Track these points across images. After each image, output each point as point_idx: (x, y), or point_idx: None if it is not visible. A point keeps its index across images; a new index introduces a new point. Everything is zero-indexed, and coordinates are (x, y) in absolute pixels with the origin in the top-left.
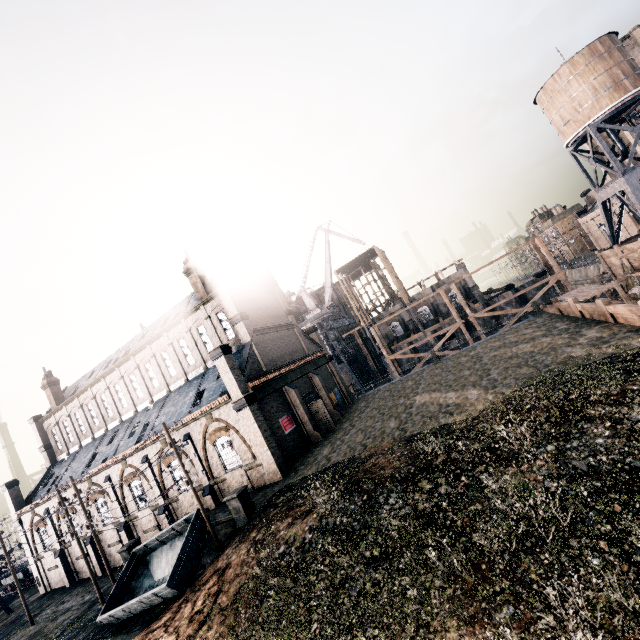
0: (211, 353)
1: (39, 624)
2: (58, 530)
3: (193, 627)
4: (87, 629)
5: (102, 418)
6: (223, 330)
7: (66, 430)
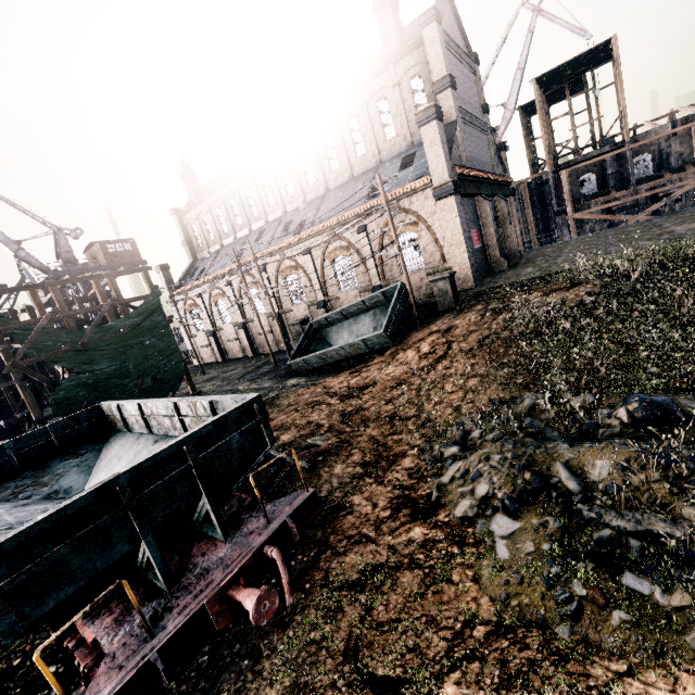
0: (418, 116)
1: (210, 375)
2: (210, 314)
3: (428, 361)
4: (268, 375)
5: (246, 216)
6: (414, 106)
7: (206, 227)
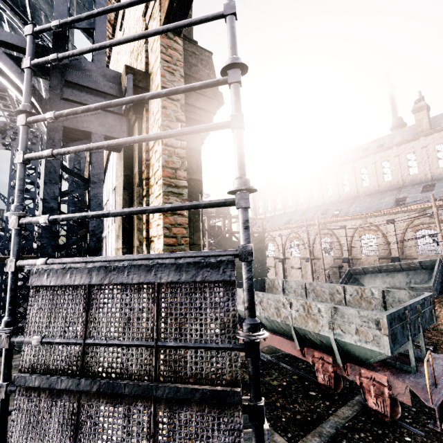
0: None
1: None
2: None
3: None
4: None
5: (295, 202)
6: (436, 158)
7: (267, 203)
